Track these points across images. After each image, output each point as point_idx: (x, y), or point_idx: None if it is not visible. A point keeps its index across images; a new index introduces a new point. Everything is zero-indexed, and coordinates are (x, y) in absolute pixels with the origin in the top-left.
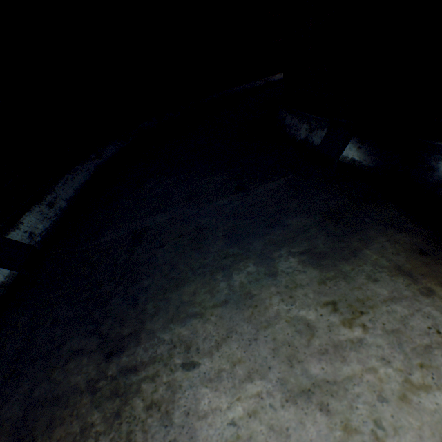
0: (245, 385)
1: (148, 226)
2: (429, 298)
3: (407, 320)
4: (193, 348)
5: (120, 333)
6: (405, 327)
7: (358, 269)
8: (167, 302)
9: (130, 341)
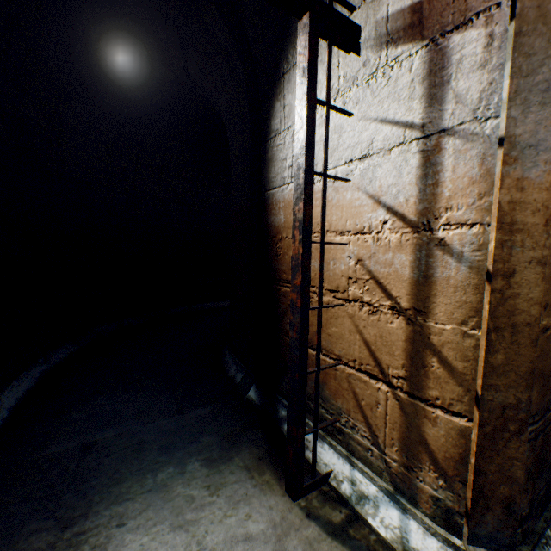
0: (152, 528)
1: (98, 439)
2: (251, 480)
3: (237, 490)
4: (125, 516)
5: (73, 515)
6: (235, 493)
7: (228, 467)
8: (110, 493)
9: (81, 518)
